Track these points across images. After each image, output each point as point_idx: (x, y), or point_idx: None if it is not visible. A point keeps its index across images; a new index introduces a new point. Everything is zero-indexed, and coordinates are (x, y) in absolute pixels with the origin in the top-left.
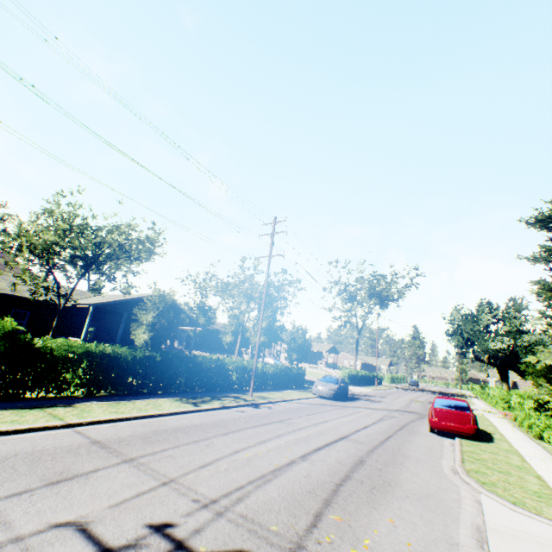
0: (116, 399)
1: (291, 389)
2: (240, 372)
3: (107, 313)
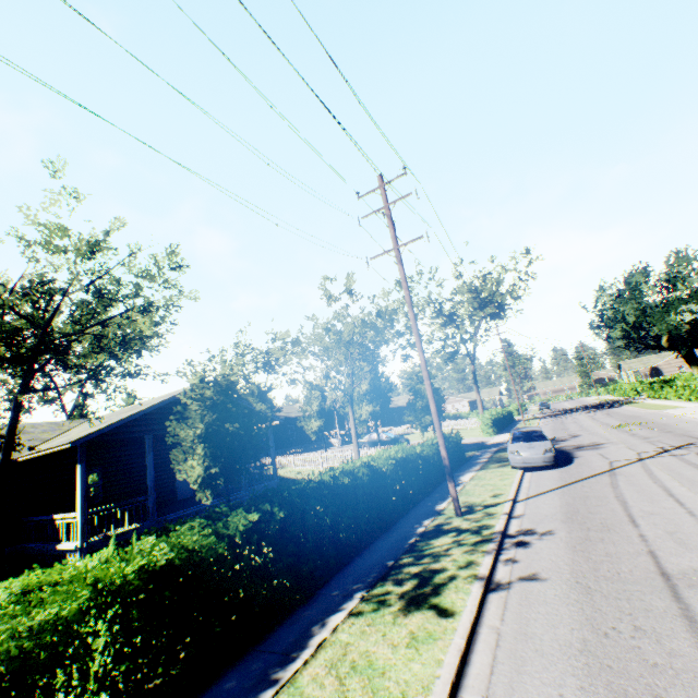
0: (238, 697)
1: (464, 470)
2: (400, 474)
3: (111, 447)
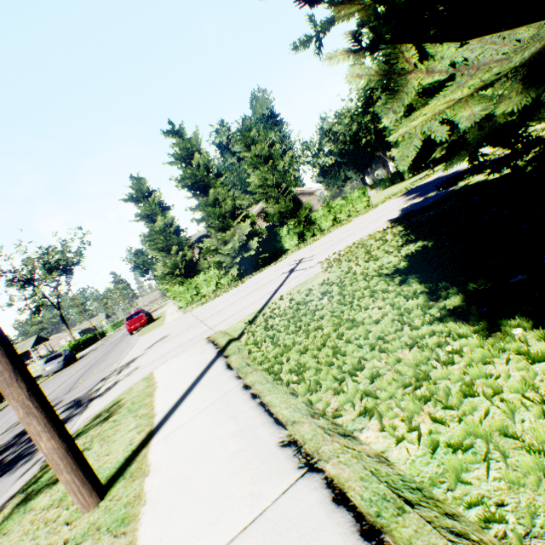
0: None
1: None
2: None
3: None
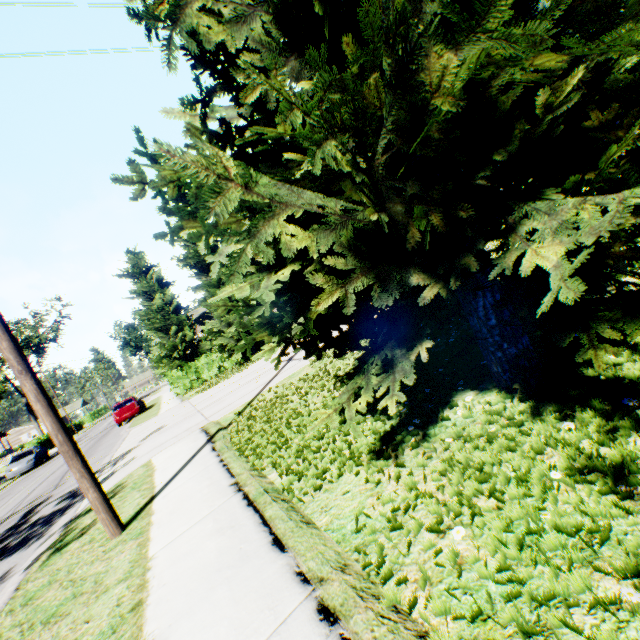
0: None
1: None
2: None
3: None
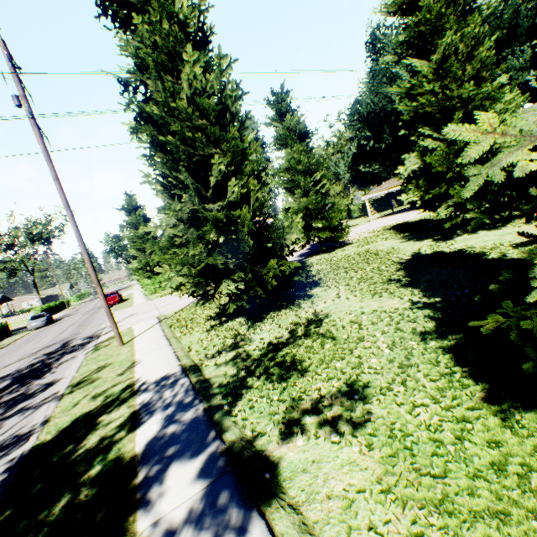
0: None
1: (8, 338)
2: None
3: None
